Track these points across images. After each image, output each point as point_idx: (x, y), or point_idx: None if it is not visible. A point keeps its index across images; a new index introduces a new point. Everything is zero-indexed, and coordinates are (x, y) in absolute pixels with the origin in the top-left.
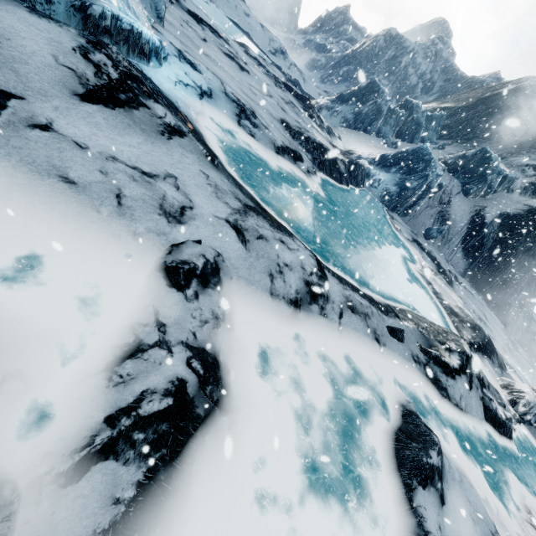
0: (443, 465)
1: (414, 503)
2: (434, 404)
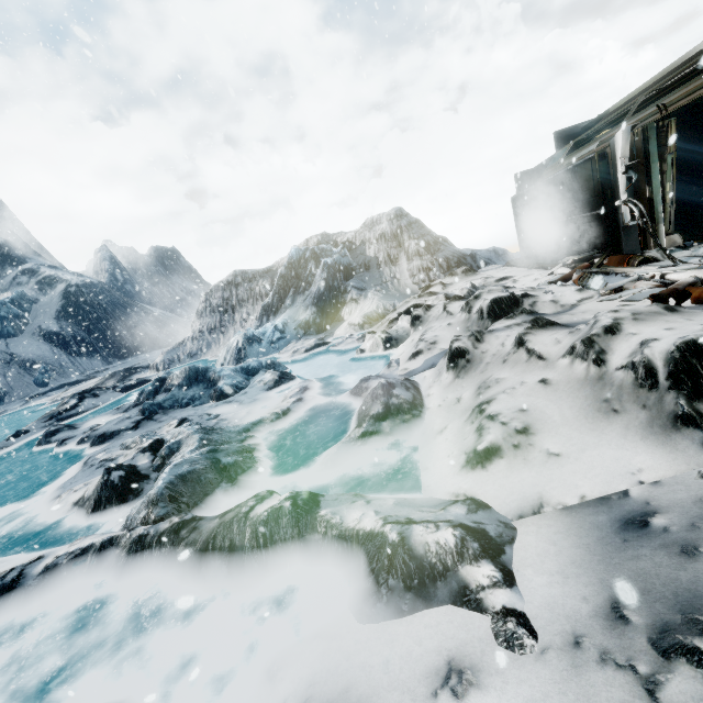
0: (74, 424)
1: (54, 441)
2: (80, 421)
